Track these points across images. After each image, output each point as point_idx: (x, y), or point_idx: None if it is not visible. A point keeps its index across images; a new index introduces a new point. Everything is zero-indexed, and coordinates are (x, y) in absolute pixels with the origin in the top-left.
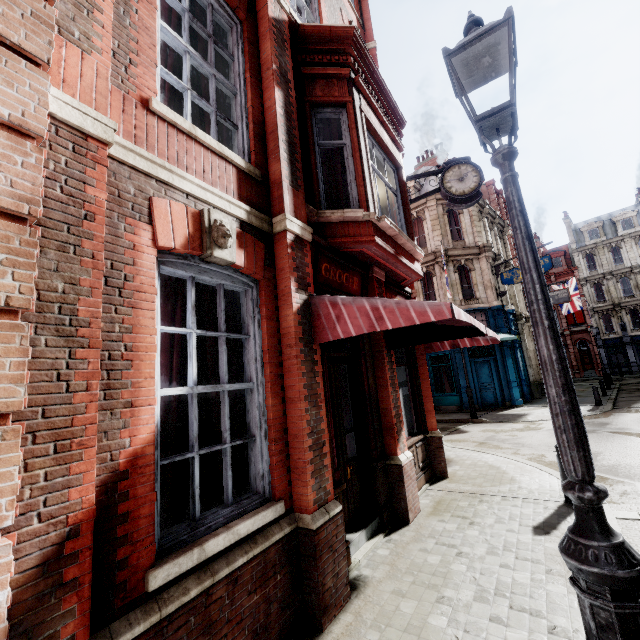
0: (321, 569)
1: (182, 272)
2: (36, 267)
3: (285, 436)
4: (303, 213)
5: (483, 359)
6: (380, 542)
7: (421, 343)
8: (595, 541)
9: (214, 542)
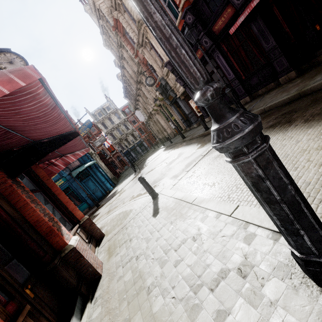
0: None
1: None
2: None
3: None
4: None
5: (87, 179)
6: (90, 309)
7: (39, 159)
8: (236, 113)
9: None
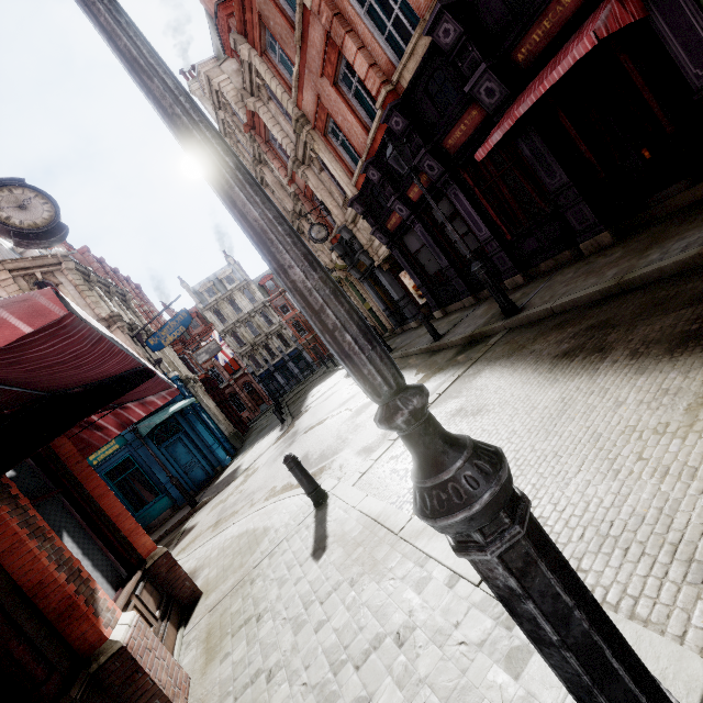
0: None
1: None
2: None
3: None
4: None
5: (173, 439)
6: None
7: (59, 433)
8: (458, 460)
9: None
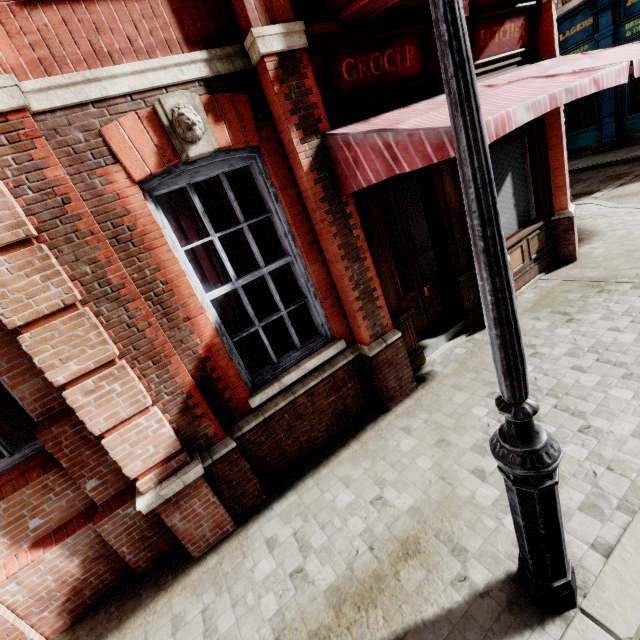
0: (382, 378)
1: (176, 186)
2: (61, 272)
3: (334, 292)
4: (282, 0)
5: None
6: (461, 342)
7: None
8: (509, 445)
9: (288, 377)
